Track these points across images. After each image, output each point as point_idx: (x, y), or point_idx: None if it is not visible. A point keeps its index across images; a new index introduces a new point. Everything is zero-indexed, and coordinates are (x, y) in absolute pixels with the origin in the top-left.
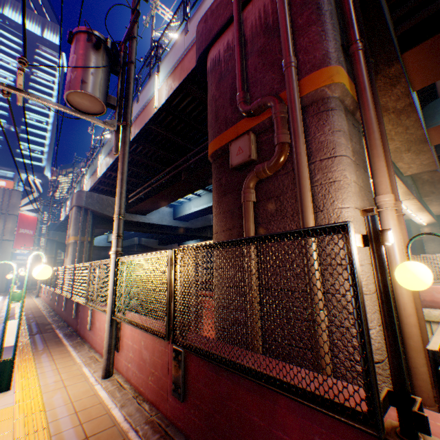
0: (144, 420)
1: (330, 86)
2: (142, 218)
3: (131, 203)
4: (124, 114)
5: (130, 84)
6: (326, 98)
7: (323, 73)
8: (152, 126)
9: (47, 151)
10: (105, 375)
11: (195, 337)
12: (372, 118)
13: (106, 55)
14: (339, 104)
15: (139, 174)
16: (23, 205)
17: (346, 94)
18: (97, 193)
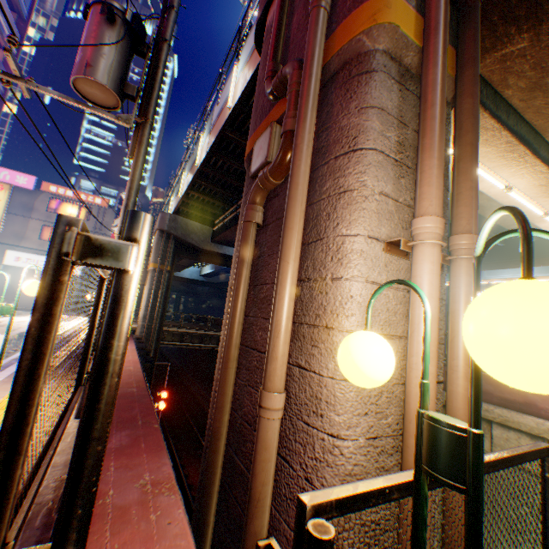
0: (59, 476)
1: (370, 31)
2: (229, 251)
3: (217, 231)
4: (146, 107)
5: (159, 68)
6: (363, 54)
7: (365, 10)
8: (229, 133)
9: (150, 169)
10: (77, 415)
11: (135, 392)
12: (436, 81)
13: (124, 31)
14: (385, 63)
15: (223, 195)
16: (115, 225)
17: (405, 45)
18: (182, 217)
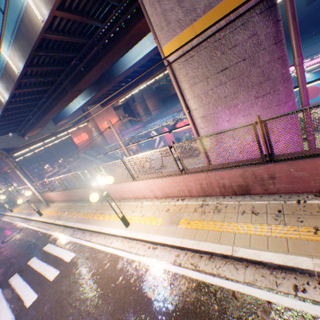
0: None
1: None
2: None
3: None
4: None
5: None
6: None
7: None
8: None
9: None
10: None
11: None
12: None
13: None
14: None
15: None
16: None
17: None
18: None
